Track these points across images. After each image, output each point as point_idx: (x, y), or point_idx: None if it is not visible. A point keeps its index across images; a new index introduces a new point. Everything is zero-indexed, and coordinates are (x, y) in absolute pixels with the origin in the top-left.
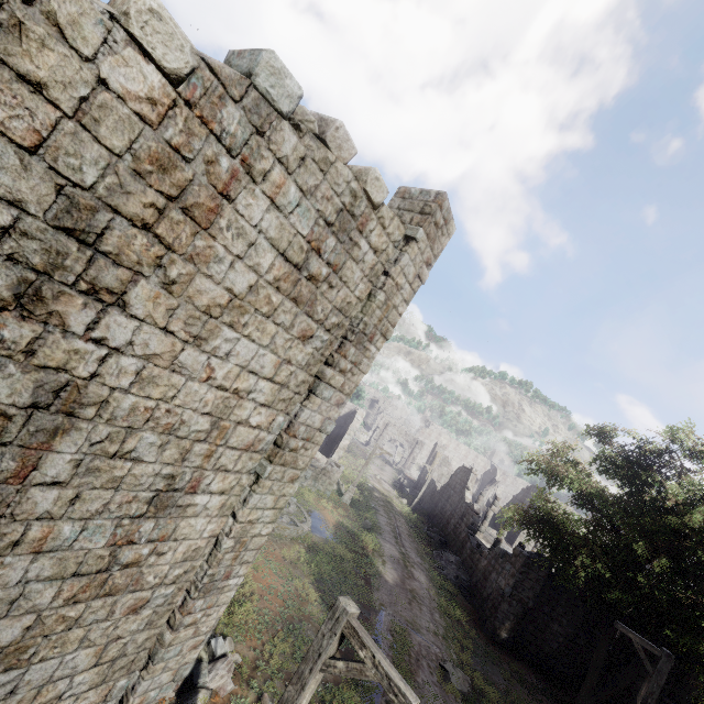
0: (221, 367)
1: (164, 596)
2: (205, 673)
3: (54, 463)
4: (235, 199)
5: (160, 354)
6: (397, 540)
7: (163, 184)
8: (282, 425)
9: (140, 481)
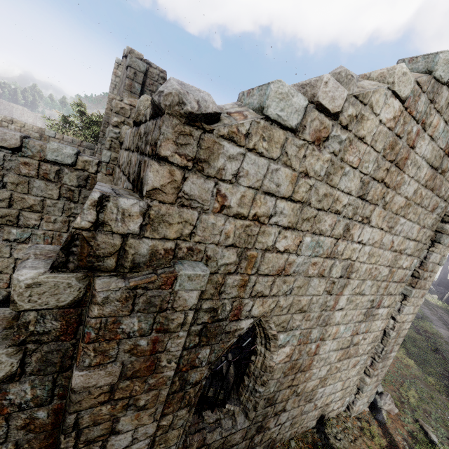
0: (396, 240)
1: (363, 360)
2: (379, 401)
3: (342, 300)
4: (415, 146)
5: (376, 241)
6: (447, 326)
7: (390, 156)
8: (415, 264)
9: (363, 304)
